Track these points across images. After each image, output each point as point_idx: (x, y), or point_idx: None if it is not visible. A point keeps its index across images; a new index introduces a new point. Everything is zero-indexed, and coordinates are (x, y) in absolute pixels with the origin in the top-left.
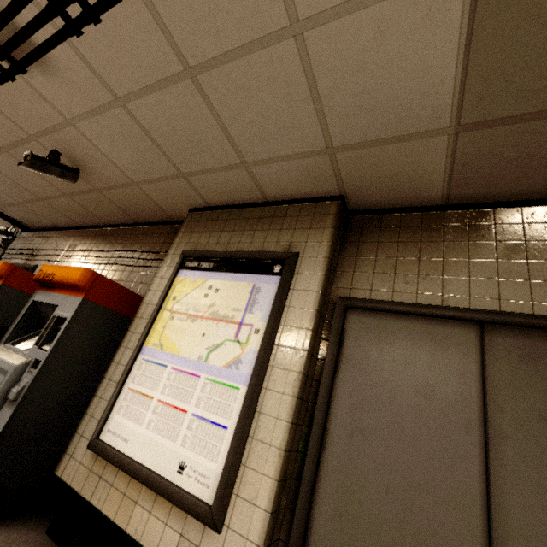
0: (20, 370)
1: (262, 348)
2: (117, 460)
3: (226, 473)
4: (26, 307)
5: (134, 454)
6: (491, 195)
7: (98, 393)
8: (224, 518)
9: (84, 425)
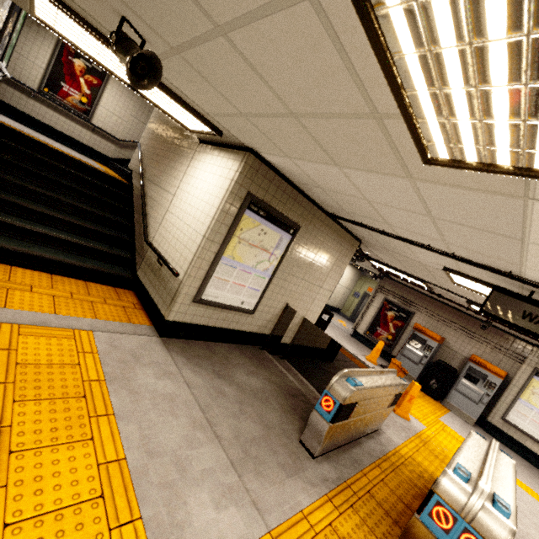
0: (482, 395)
1: None
2: (517, 428)
3: None
4: (467, 367)
5: (523, 429)
6: None
7: (498, 404)
8: None
9: (495, 411)
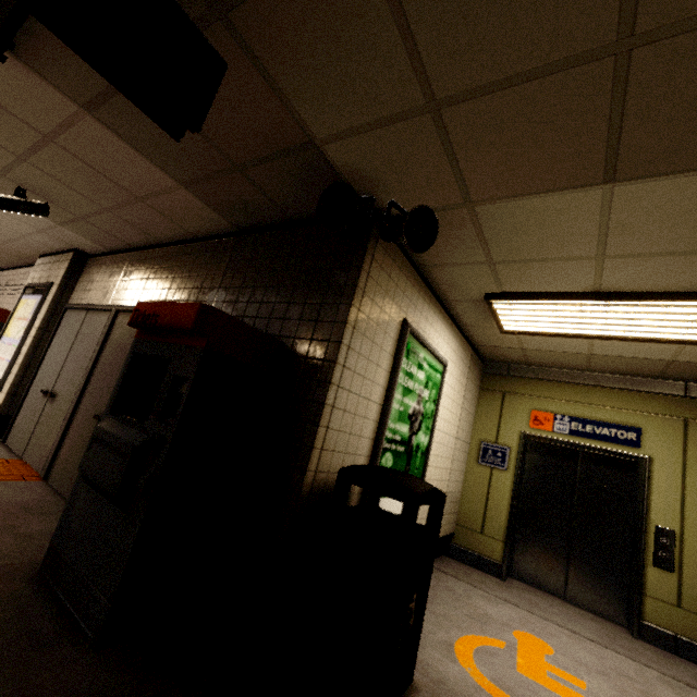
0: None
1: (26, 329)
2: None
3: (4, 375)
4: None
5: None
6: (114, 248)
7: None
8: (1, 389)
9: None
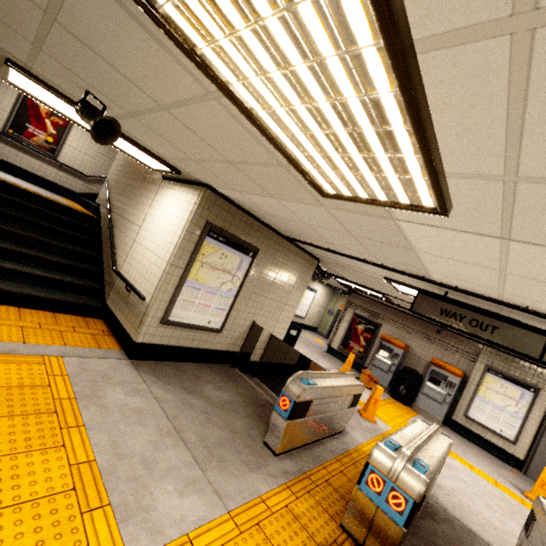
0: (445, 395)
1: (527, 413)
2: (478, 423)
3: (517, 436)
4: (429, 370)
5: (483, 423)
6: None
7: (460, 402)
8: (516, 444)
9: (458, 409)
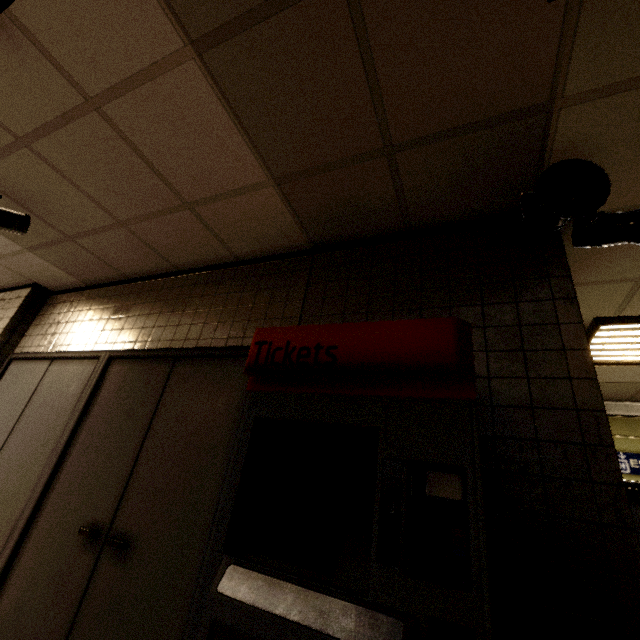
0: None
1: None
2: None
3: None
4: None
5: None
6: (97, 280)
7: None
8: None
9: None
